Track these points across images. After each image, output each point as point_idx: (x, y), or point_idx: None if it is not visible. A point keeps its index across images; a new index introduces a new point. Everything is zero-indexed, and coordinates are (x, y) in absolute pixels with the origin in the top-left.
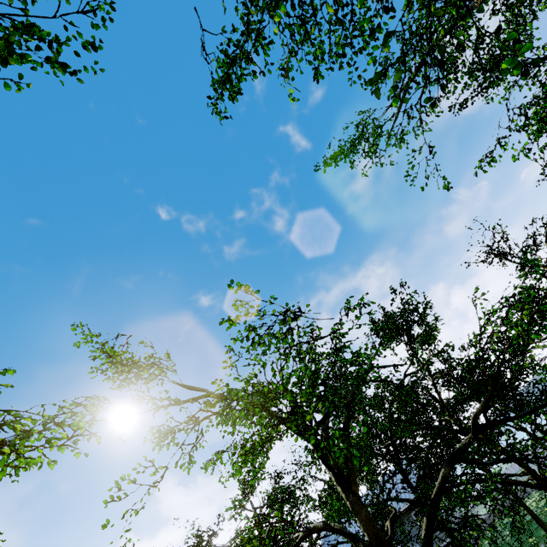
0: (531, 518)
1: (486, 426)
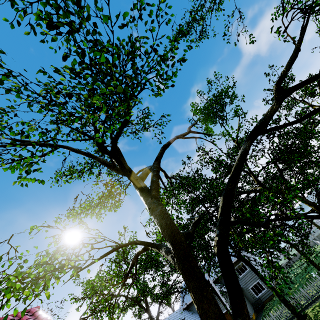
0: (306, 265)
1: (292, 87)
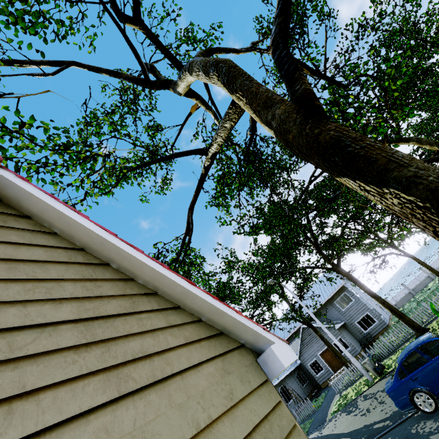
0: (434, 289)
1: None
